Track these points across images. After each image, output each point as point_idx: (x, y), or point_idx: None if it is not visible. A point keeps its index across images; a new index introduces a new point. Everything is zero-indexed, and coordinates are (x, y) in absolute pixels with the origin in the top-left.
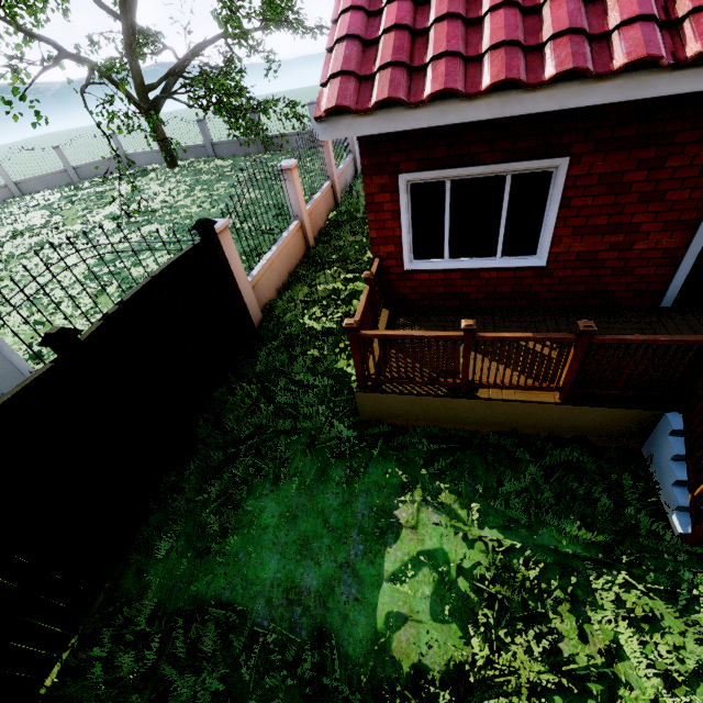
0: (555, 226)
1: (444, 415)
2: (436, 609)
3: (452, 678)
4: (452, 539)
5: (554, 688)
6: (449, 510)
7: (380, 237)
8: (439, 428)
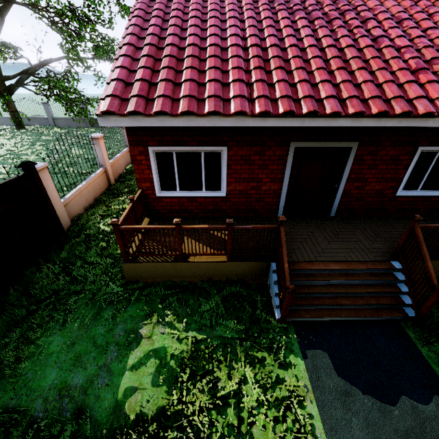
0: (227, 177)
1: (173, 273)
2: (155, 379)
3: (159, 416)
4: (170, 340)
5: (212, 407)
6: (171, 325)
7: (142, 178)
8: (172, 282)
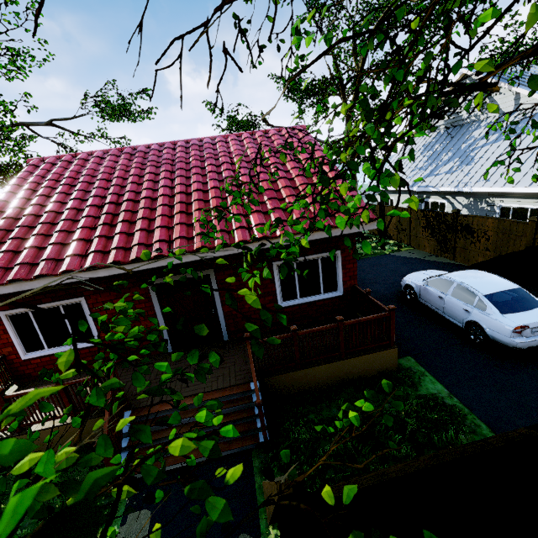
0: (96, 325)
1: None
2: None
3: None
4: None
5: None
6: None
7: (1, 344)
8: None
